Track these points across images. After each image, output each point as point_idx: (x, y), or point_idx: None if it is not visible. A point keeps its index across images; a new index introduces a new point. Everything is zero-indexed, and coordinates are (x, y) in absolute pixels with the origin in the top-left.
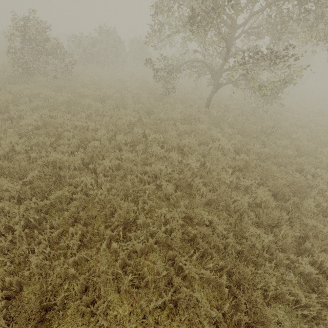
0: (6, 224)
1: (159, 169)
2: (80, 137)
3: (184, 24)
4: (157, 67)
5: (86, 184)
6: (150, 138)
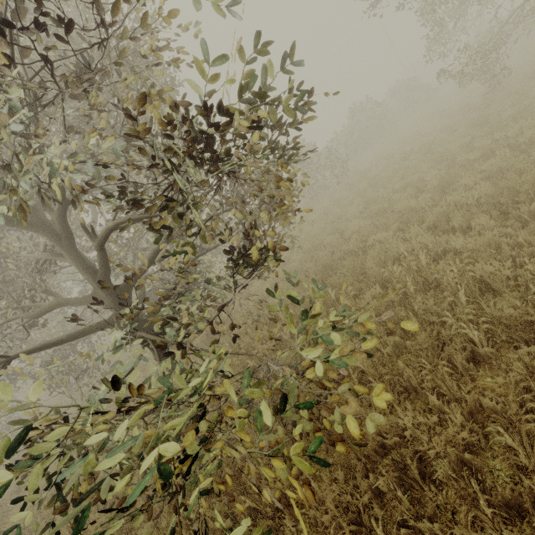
0: (404, 249)
1: None
2: (412, 186)
3: None
4: (459, 70)
5: (457, 204)
6: (511, 134)
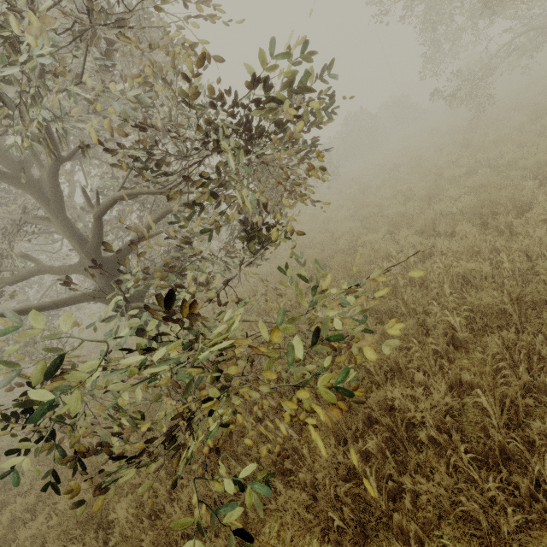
0: (393, 250)
1: (533, 163)
2: (402, 195)
3: (478, 11)
4: (451, 93)
5: (442, 213)
6: (492, 156)
